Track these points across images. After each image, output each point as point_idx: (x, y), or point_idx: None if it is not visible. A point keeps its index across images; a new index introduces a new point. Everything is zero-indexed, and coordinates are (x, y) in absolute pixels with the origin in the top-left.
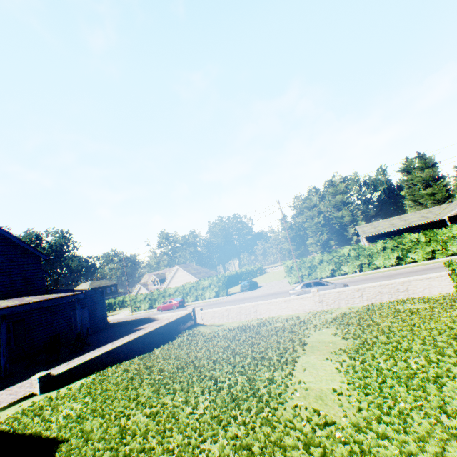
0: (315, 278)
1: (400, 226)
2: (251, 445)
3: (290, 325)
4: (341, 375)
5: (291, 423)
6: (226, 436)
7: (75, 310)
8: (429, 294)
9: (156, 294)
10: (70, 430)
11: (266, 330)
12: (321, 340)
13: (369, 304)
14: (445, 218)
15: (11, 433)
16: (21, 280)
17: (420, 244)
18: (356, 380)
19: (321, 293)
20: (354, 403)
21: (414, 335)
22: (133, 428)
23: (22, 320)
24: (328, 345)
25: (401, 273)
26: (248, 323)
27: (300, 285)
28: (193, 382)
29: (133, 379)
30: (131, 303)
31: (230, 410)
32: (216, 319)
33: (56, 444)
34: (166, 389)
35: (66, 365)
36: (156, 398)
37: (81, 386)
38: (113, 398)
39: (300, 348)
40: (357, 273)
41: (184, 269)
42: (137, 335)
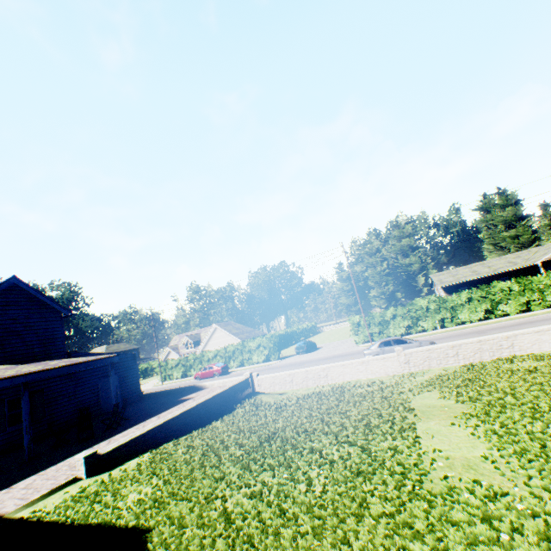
0: (387, 336)
1: (484, 273)
2: (412, 523)
3: (377, 390)
4: (483, 442)
5: (449, 497)
6: (371, 514)
7: (102, 378)
8: (539, 350)
9: (192, 359)
10: (152, 517)
11: (350, 397)
12: (429, 404)
13: (466, 364)
14: (538, 264)
15: (71, 523)
16: (39, 341)
17: (512, 294)
18: (507, 446)
19: (407, 352)
20: (517, 471)
21: (550, 395)
22: (238, 510)
23: (40, 391)
24: (443, 409)
25: (494, 328)
26: (319, 390)
27: (377, 343)
28: (291, 456)
29: (205, 456)
30: (160, 370)
31: (359, 486)
32: (277, 386)
33: (141, 534)
34: (258, 465)
35: (107, 444)
36: (251, 476)
37: (139, 467)
38: (192, 478)
39: (408, 413)
40: (437, 329)
41: (224, 328)
42: (191, 406)
